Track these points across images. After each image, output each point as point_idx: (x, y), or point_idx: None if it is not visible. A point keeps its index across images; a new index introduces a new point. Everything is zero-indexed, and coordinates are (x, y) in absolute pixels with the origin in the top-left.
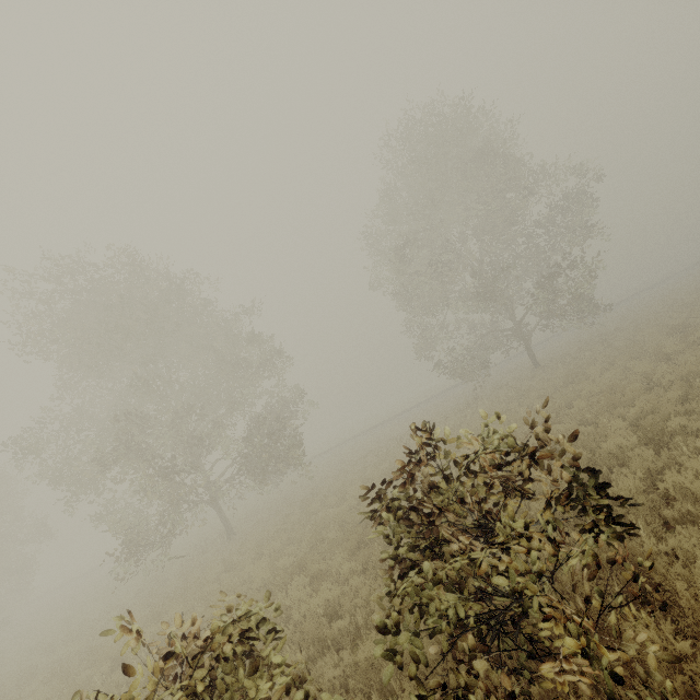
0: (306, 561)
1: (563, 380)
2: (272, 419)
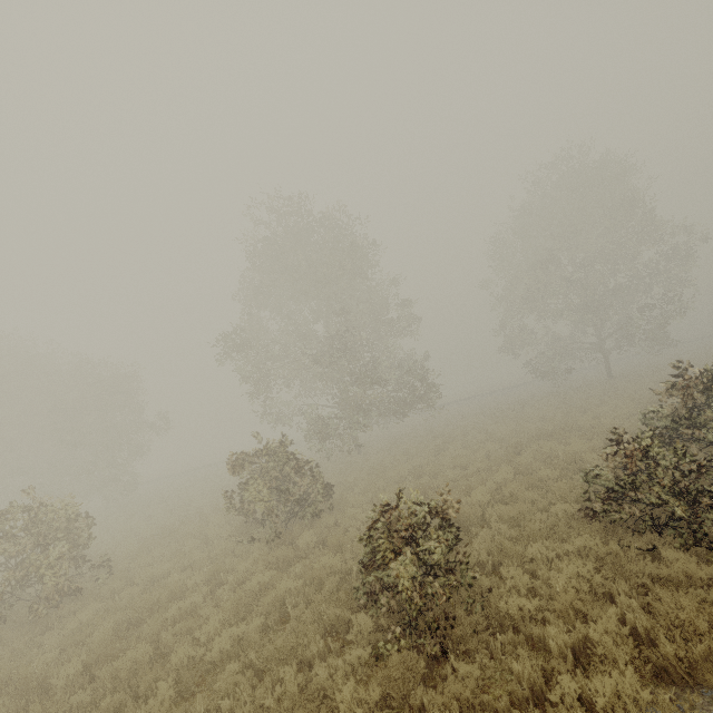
0: (533, 439)
1: (655, 382)
2: (416, 367)
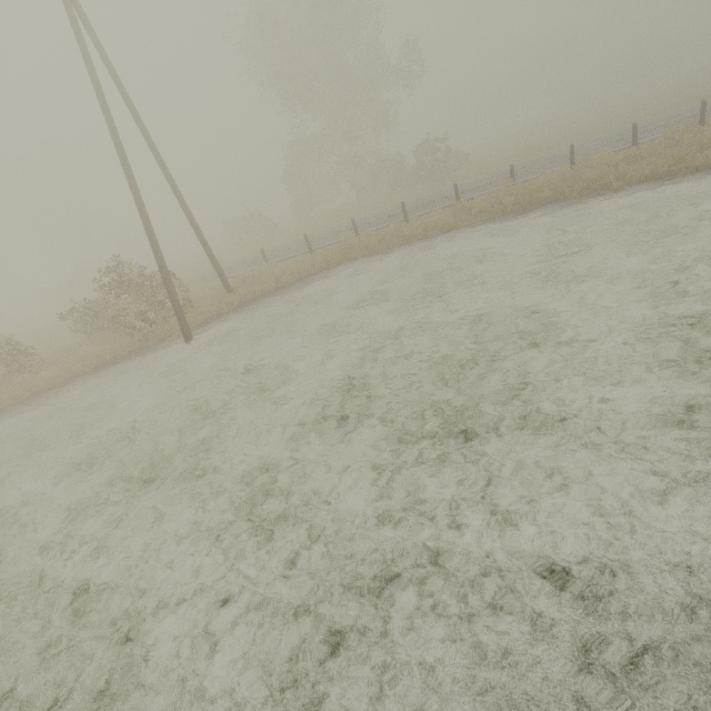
0: None
1: None
2: None
